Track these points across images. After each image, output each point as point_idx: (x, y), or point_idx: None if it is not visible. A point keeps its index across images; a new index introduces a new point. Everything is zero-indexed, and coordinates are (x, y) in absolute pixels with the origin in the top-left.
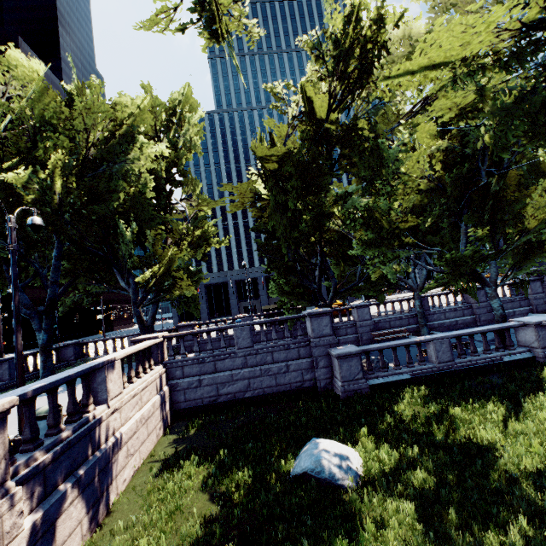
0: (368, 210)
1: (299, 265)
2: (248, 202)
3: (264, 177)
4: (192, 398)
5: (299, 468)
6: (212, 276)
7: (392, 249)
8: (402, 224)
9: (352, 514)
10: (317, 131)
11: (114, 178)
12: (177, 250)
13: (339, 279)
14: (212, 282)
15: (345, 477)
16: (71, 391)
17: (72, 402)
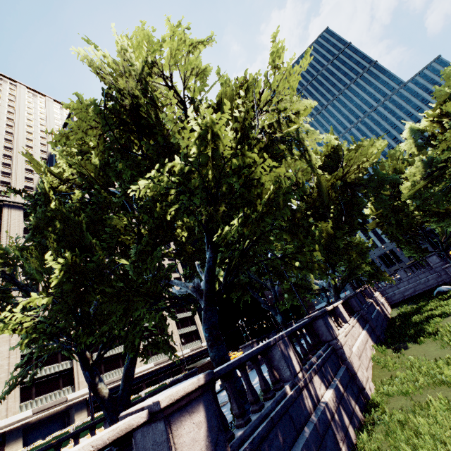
0: (429, 210)
1: (413, 238)
2: (374, 226)
3: (377, 218)
4: (394, 300)
5: (435, 292)
6: None
7: (450, 219)
8: (447, 211)
9: (447, 292)
10: (389, 196)
11: None
12: None
13: (443, 234)
14: None
15: (447, 289)
16: None
17: None
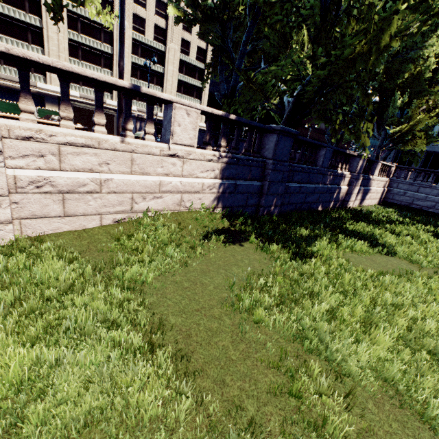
0: None
1: None
2: None
3: None
4: (395, 199)
5: None
6: (438, 145)
7: None
8: None
9: None
10: None
11: (406, 63)
12: (426, 117)
13: None
14: (436, 150)
15: None
16: (368, 165)
17: (367, 168)
